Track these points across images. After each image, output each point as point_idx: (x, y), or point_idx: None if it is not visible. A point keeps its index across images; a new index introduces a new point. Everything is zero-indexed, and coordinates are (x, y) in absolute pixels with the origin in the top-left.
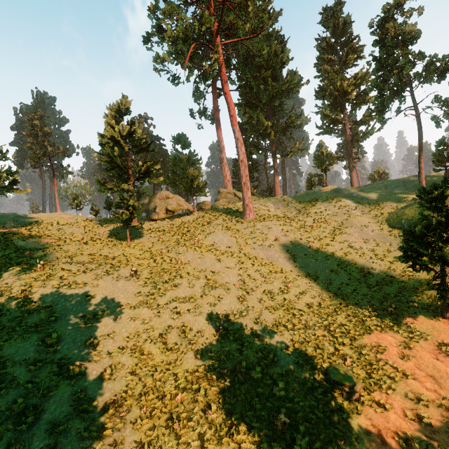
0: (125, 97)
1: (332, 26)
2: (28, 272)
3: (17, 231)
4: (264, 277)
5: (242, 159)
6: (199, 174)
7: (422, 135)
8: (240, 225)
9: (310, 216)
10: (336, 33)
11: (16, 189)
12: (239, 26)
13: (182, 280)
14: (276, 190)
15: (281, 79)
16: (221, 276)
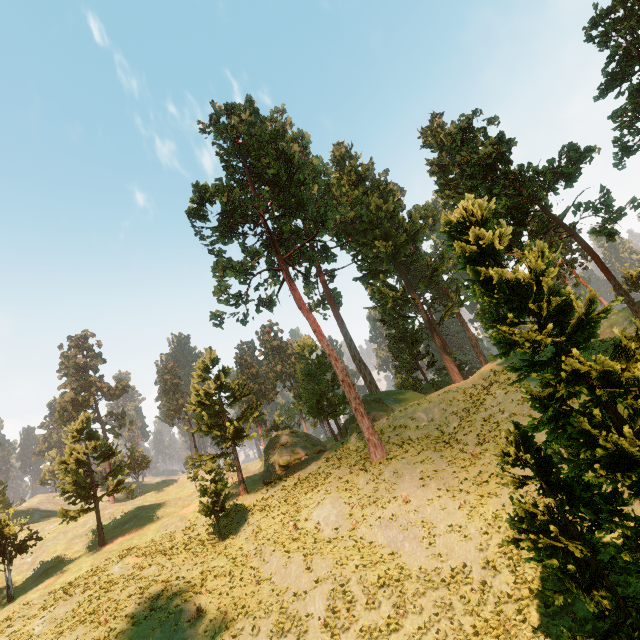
0: (208, 350)
1: (435, 146)
2: (94, 628)
3: (124, 540)
4: (367, 594)
5: (342, 379)
6: (325, 390)
7: (598, 256)
8: (363, 476)
9: (473, 429)
10: (445, 149)
11: (122, 489)
12: (300, 229)
13: (246, 622)
14: (449, 369)
15: (400, 227)
16: (304, 602)
